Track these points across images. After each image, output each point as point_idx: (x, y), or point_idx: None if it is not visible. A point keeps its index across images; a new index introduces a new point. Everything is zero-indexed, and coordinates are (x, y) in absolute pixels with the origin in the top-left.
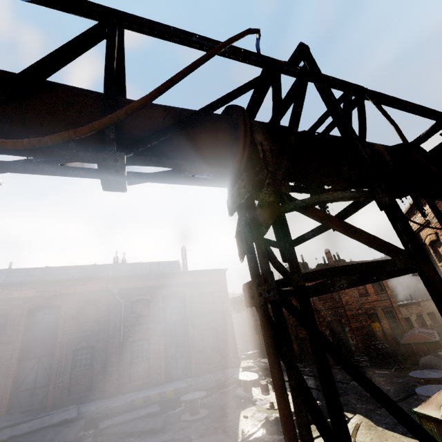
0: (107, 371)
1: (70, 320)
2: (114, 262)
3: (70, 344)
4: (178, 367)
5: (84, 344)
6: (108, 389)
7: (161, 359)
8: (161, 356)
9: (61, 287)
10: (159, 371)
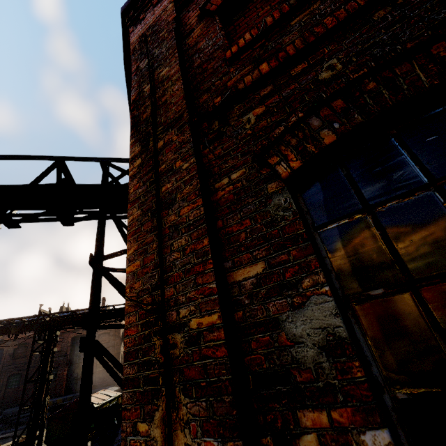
0: (27, 388)
1: (8, 357)
2: (60, 310)
3: (7, 372)
4: (77, 384)
5: (15, 372)
6: (26, 399)
7: (64, 380)
8: (64, 378)
9: (5, 337)
10: (61, 387)
